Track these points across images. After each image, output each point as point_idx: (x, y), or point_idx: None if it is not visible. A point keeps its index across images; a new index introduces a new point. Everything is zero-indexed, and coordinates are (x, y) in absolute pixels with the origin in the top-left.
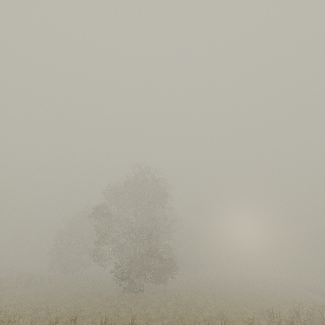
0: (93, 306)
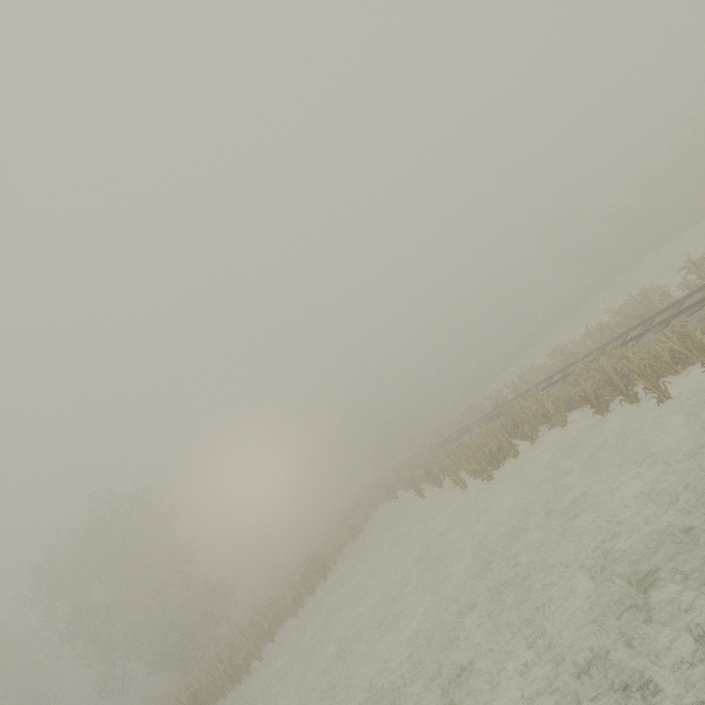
0: None
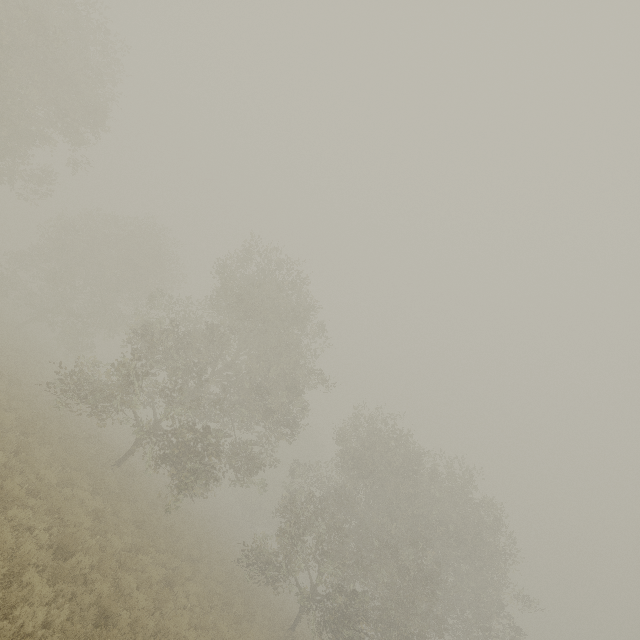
0: None
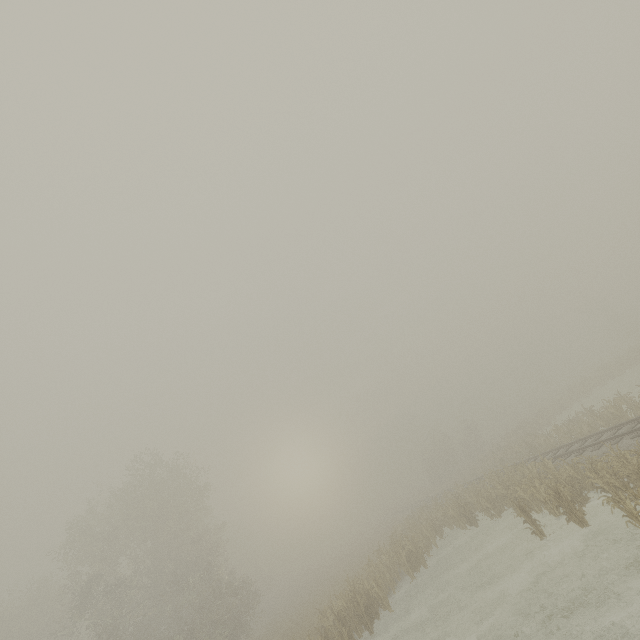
0: None
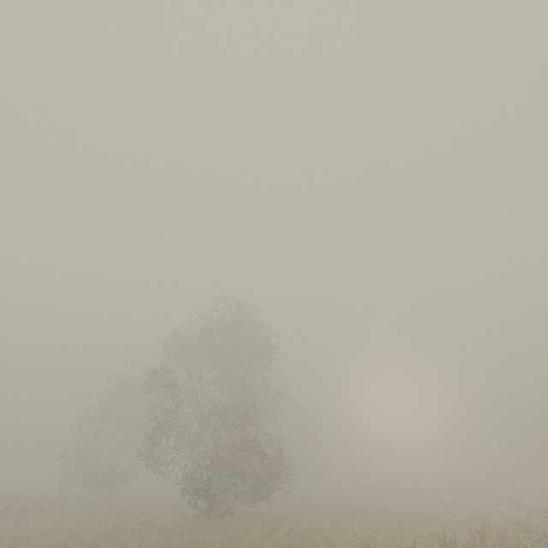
0: (149, 546)
